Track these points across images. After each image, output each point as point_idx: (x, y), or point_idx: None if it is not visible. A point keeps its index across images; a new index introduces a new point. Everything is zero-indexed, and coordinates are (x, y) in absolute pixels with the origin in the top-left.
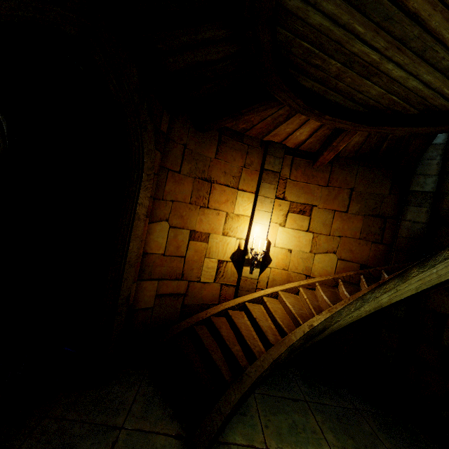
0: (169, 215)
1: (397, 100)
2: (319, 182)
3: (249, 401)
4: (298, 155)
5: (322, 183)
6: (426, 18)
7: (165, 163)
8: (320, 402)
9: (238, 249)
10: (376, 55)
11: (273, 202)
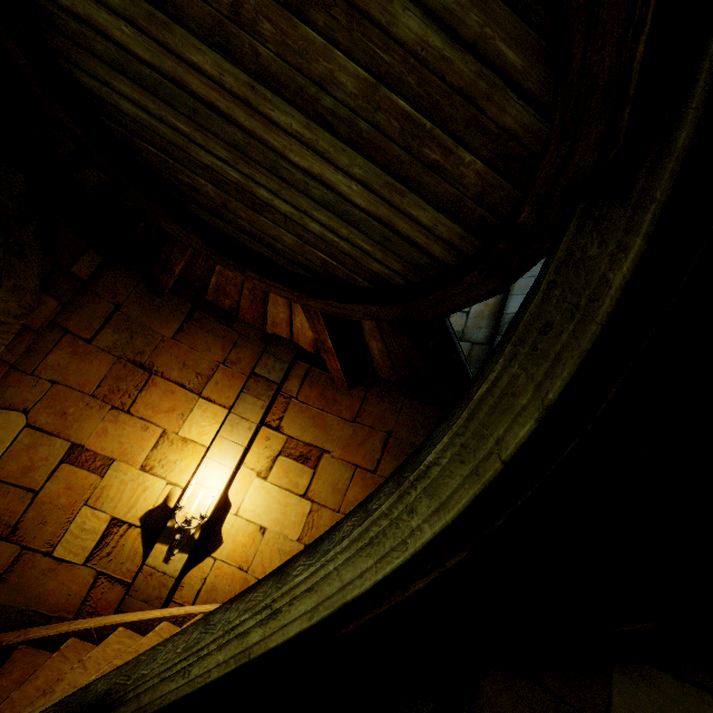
0: (36, 403)
1: (327, 259)
2: (343, 413)
3: None
4: (319, 365)
5: (347, 415)
6: (231, 113)
7: (66, 320)
8: None
9: (164, 504)
10: (235, 172)
11: (257, 430)
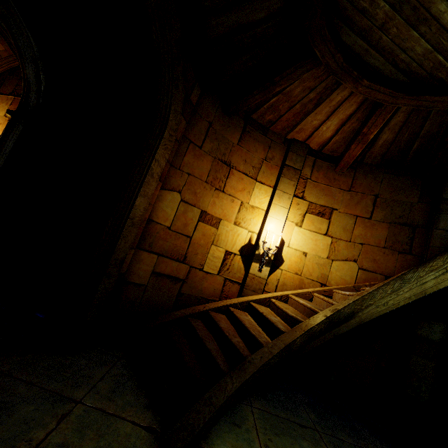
0: (183, 187)
1: (443, 62)
2: (341, 186)
3: (245, 413)
4: (321, 157)
5: (344, 187)
6: None
7: (189, 134)
8: (335, 435)
9: (249, 243)
10: None
11: (292, 199)
